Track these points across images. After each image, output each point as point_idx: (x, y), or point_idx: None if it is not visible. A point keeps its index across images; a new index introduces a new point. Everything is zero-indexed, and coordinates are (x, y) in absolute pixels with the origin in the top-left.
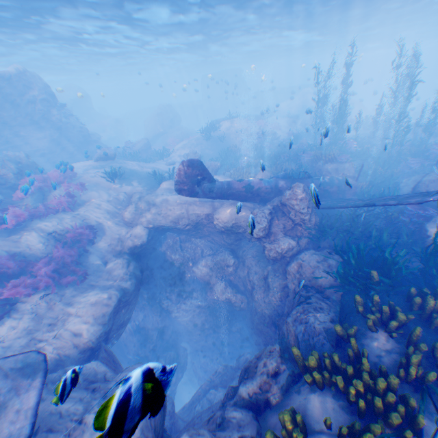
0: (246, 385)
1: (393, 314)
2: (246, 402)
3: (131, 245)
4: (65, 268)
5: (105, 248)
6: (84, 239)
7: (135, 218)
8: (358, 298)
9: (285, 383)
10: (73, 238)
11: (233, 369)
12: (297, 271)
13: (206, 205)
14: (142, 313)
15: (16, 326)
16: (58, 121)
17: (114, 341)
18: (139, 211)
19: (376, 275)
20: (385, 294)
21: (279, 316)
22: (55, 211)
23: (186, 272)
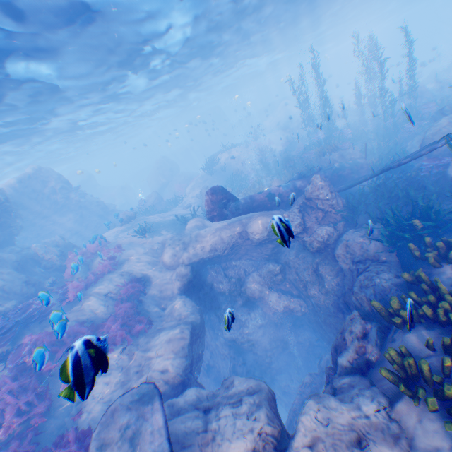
0: (342, 355)
1: (449, 247)
2: (348, 370)
3: (179, 284)
4: (131, 320)
5: (157, 295)
6: (137, 291)
7: (175, 259)
8: (412, 245)
9: (377, 339)
10: (127, 293)
11: (318, 374)
12: (344, 250)
13: (236, 226)
14: (208, 350)
15: (108, 382)
16: (77, 201)
17: (197, 375)
18: (176, 252)
19: (419, 223)
20: (435, 237)
21: (345, 295)
22: (103, 276)
23: (237, 296)
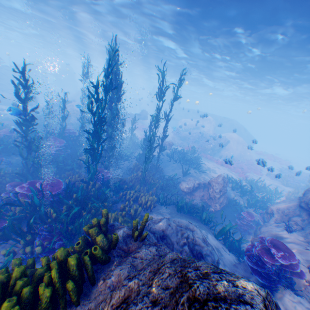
0: None
1: None
2: None
3: None
4: None
5: None
6: None
7: None
8: None
9: None
10: None
11: None
12: None
13: None
14: None
15: None
16: None
17: None
18: None
19: None
20: None
21: None
22: None
23: None
